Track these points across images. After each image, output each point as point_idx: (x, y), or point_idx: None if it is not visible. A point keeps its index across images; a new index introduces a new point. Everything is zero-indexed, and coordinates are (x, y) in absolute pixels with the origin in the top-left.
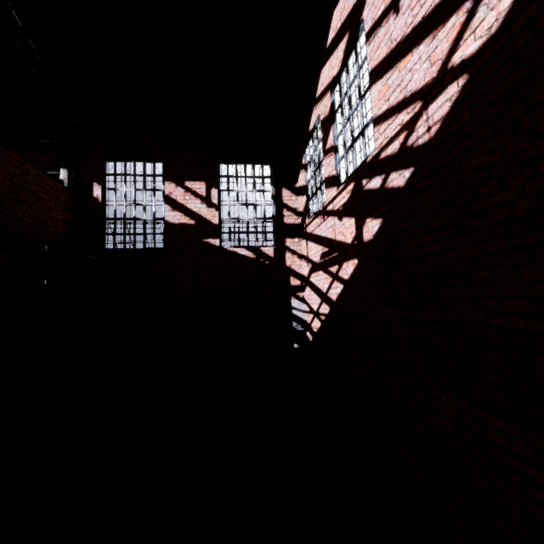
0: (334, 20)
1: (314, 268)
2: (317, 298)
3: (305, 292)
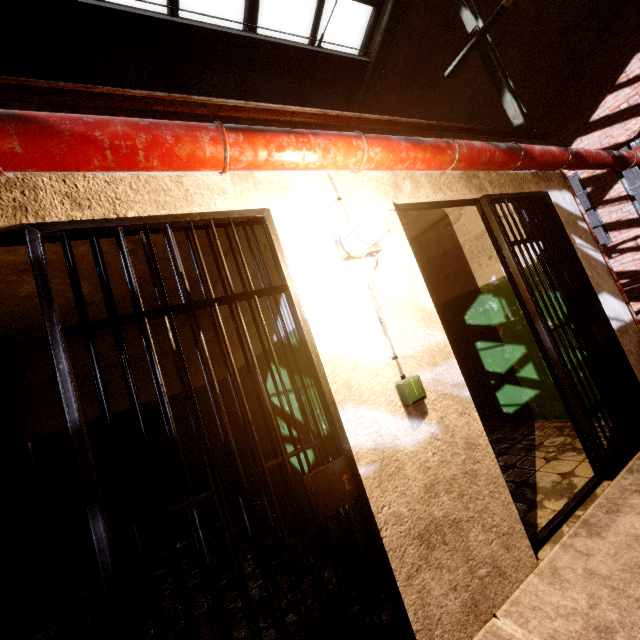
0: (609, 102)
1: None
2: None
3: None
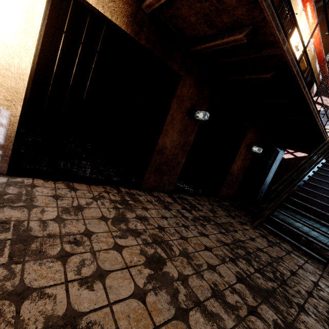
0: None
1: None
2: None
3: None
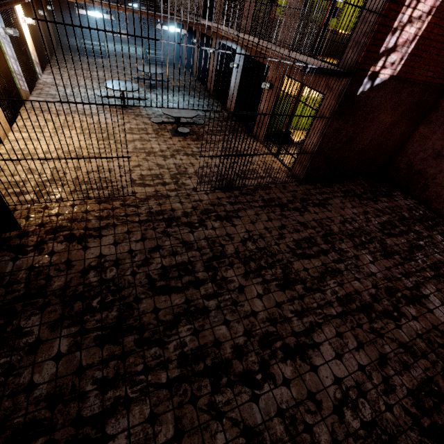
0: None
1: None
2: None
3: None
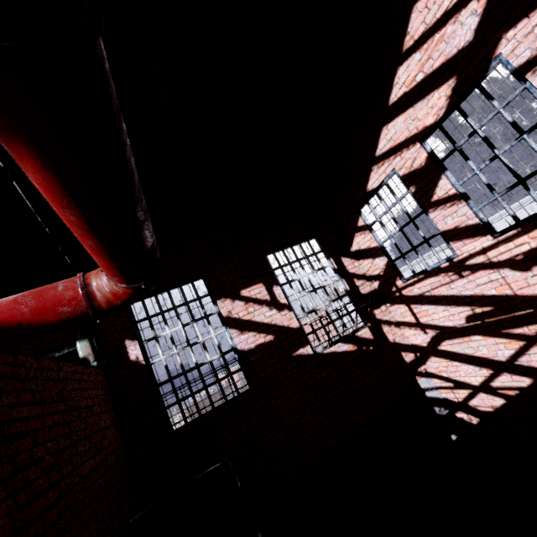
0: (403, 76)
1: (448, 334)
2: (477, 369)
3: (428, 364)
